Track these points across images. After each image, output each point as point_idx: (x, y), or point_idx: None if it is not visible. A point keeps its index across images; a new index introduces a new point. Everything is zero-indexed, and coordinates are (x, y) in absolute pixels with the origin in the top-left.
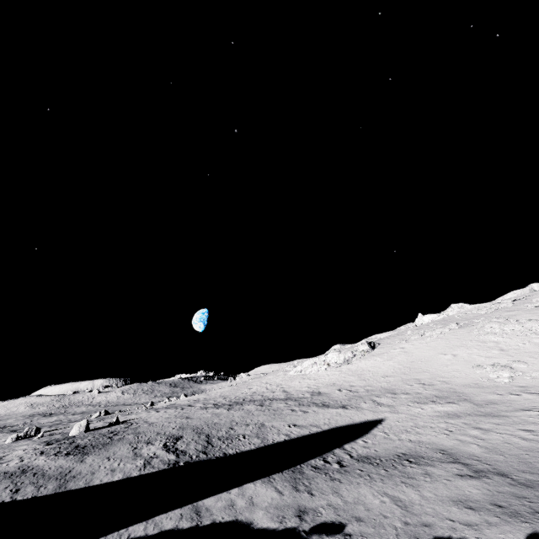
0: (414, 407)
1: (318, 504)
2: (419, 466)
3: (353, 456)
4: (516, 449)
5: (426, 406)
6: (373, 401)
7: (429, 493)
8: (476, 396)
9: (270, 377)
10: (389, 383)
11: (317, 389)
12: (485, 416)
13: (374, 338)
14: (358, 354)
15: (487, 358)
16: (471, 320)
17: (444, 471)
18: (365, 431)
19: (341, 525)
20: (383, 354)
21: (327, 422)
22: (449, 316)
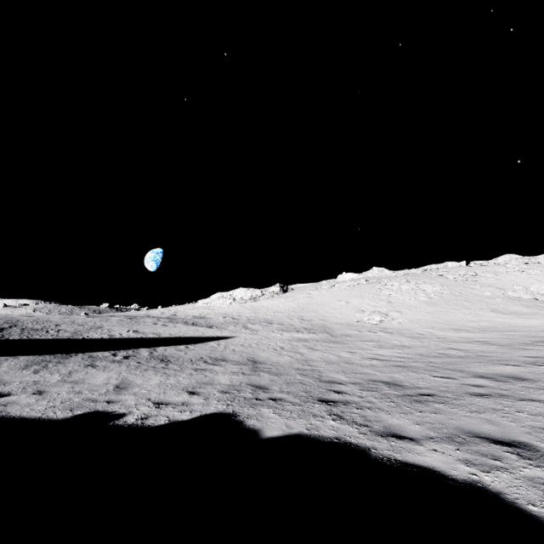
0: (276, 333)
1: (25, 379)
2: (208, 365)
3: (152, 354)
4: (323, 362)
5: (287, 333)
6: (244, 326)
7: (174, 381)
8: (339, 330)
9: (178, 307)
10: (274, 317)
11: (205, 315)
12: (329, 342)
13: (293, 286)
14: (267, 294)
15: (373, 307)
16: (380, 279)
17: (224, 369)
18: (202, 342)
19: (4, 395)
20: (289, 297)
21: (174, 333)
22: (367, 276)
